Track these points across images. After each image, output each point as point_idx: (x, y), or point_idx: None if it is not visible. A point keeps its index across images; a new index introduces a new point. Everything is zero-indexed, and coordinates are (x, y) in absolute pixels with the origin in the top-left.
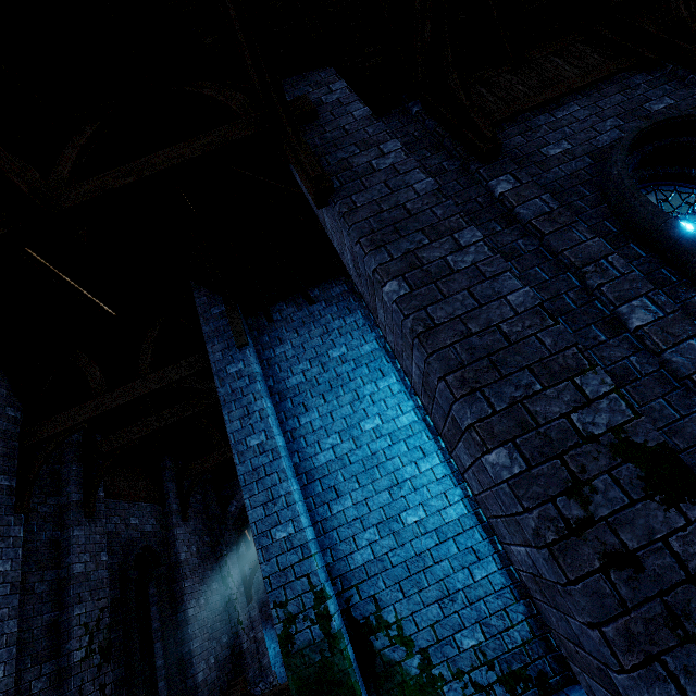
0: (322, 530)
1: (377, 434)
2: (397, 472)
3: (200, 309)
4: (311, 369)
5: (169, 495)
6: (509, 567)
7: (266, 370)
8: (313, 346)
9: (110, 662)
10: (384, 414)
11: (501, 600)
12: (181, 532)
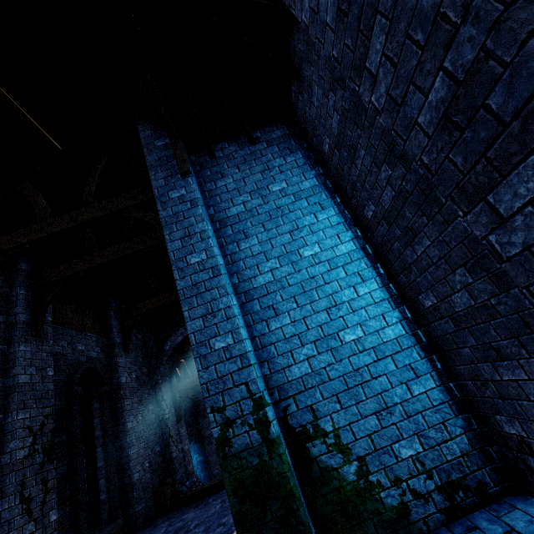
0: (260, 344)
1: (316, 260)
2: (335, 295)
3: (144, 141)
4: (252, 200)
5: (113, 330)
6: (448, 384)
7: (208, 200)
8: (254, 180)
9: (53, 461)
10: (323, 243)
11: (440, 415)
12: (122, 361)
